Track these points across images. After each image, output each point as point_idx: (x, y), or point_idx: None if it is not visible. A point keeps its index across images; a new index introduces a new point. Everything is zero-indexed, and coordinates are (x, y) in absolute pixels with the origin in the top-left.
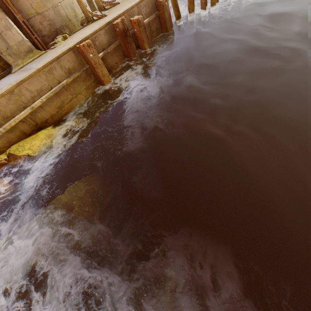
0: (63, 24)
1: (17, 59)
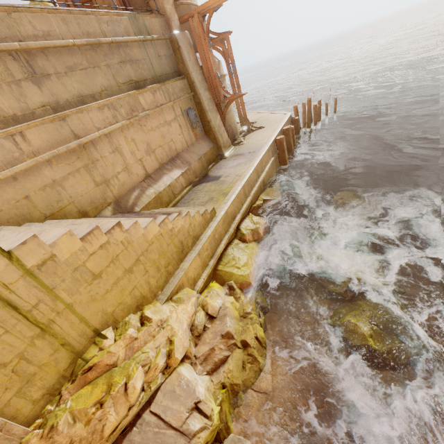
0: (236, 132)
1: (225, 150)
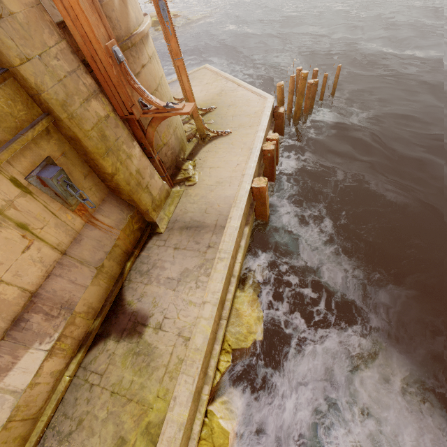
0: (180, 147)
1: (159, 211)
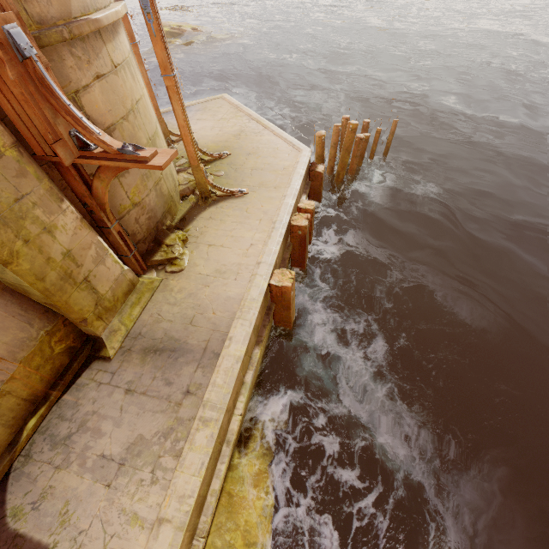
0: (165, 208)
1: (110, 318)
